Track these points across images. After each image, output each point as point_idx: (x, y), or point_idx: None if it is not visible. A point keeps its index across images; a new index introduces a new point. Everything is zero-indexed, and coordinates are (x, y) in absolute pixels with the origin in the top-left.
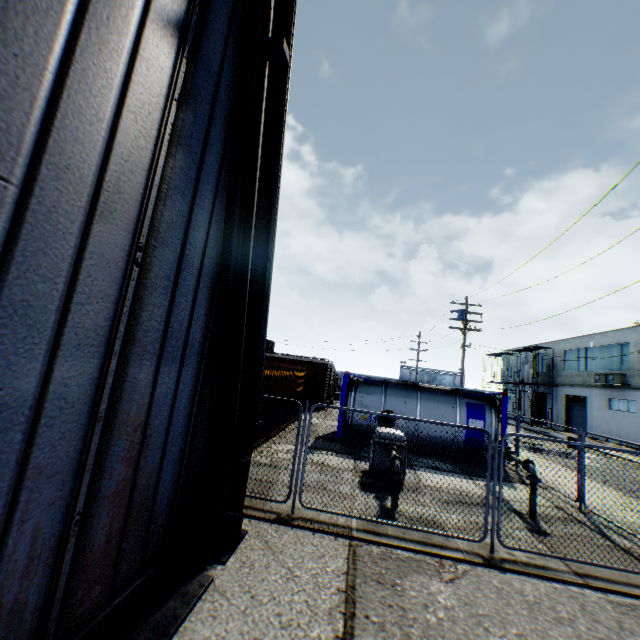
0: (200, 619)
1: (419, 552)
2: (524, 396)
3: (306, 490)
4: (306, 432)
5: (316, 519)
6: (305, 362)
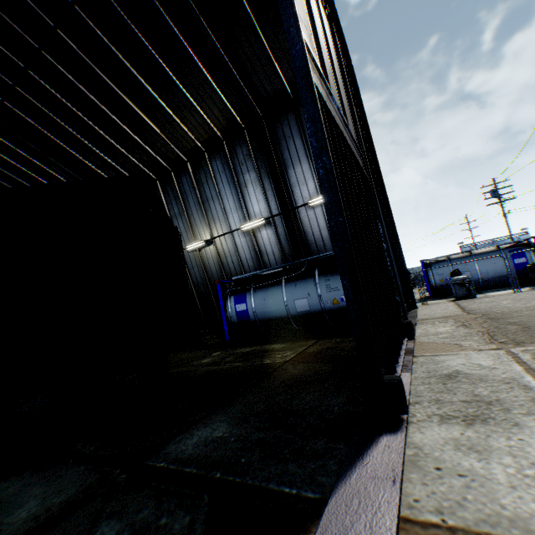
0: (420, 311)
1: None
2: None
3: None
4: None
5: None
6: None
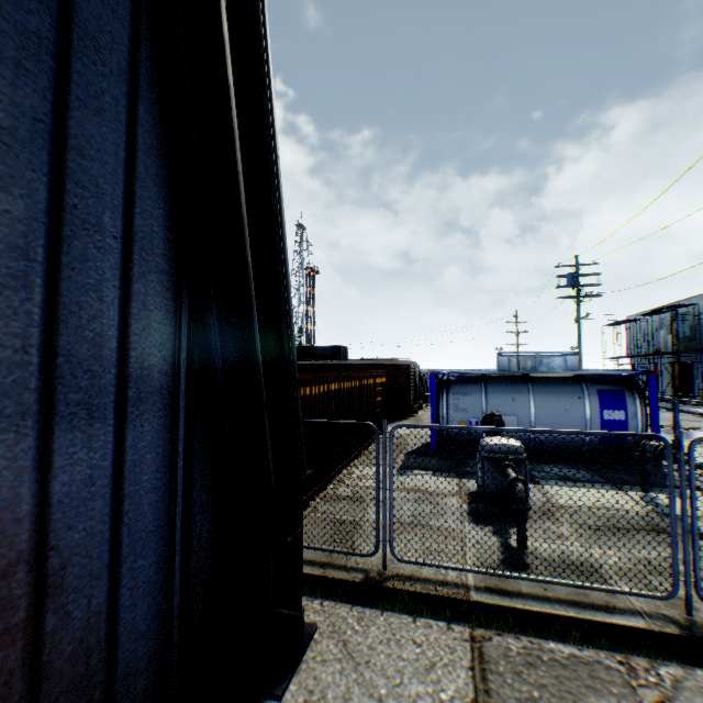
0: None
1: (574, 620)
2: (660, 369)
3: (400, 530)
4: (394, 447)
5: (417, 576)
6: (383, 365)
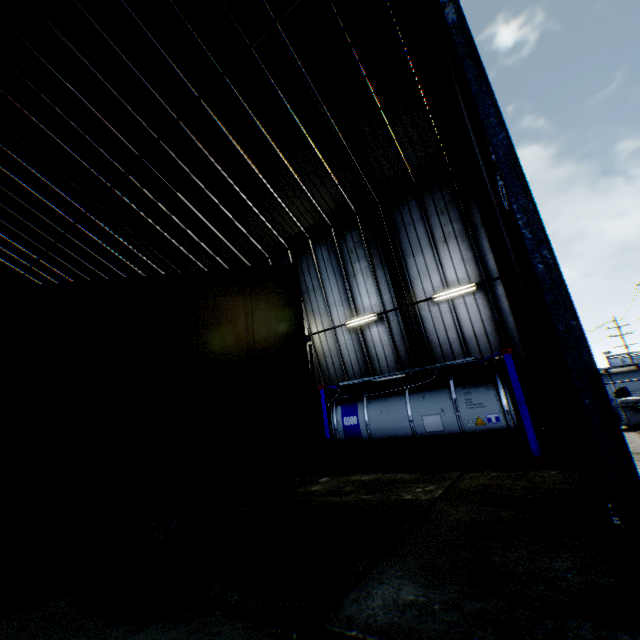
0: None
1: None
2: None
3: None
4: None
5: None
6: None
